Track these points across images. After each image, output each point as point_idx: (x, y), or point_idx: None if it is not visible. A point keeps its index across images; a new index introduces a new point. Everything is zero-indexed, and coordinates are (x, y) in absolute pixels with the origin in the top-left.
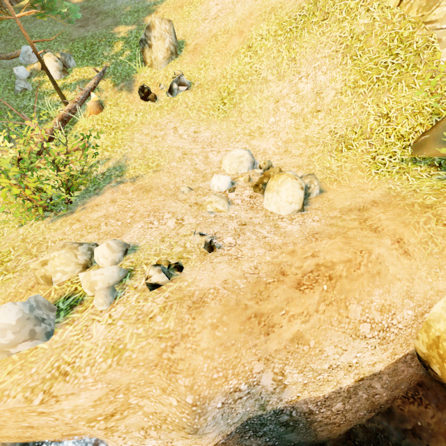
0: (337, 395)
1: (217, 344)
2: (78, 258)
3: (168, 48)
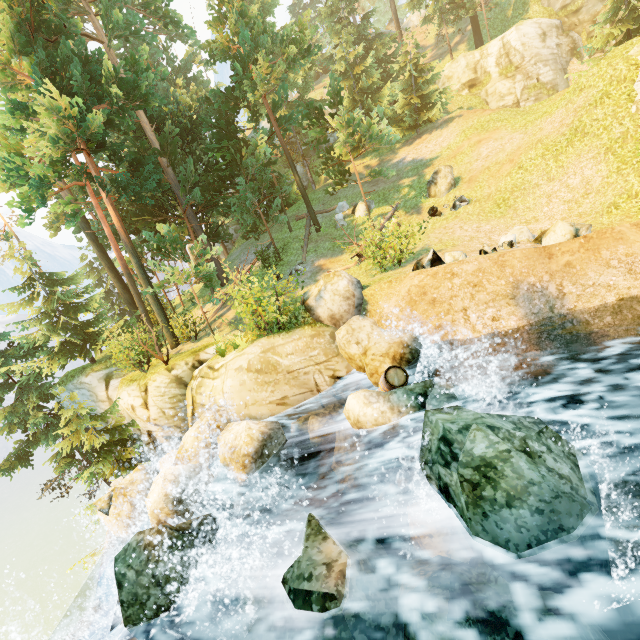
0: (605, 309)
1: (523, 256)
2: None
3: (450, 182)
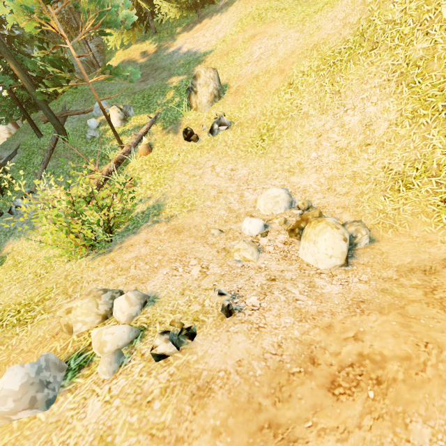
0: None
1: None
2: (99, 308)
3: (212, 92)
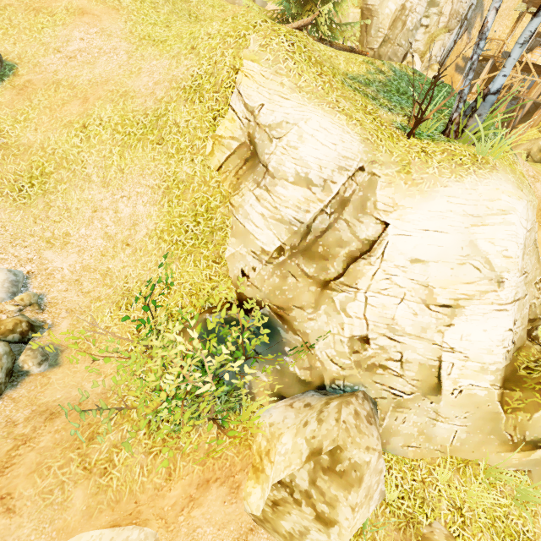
0: None
1: None
2: None
3: None
